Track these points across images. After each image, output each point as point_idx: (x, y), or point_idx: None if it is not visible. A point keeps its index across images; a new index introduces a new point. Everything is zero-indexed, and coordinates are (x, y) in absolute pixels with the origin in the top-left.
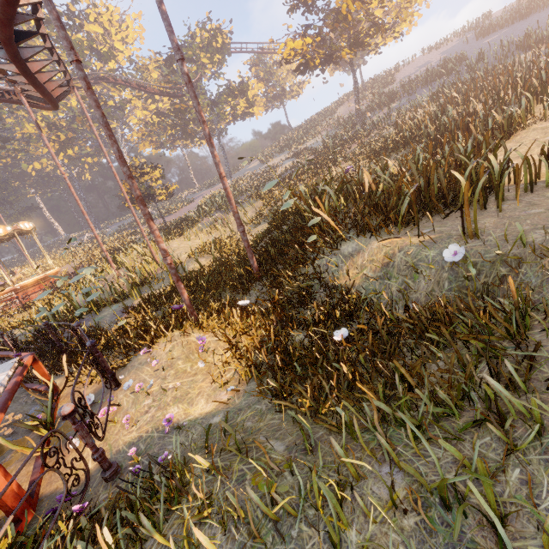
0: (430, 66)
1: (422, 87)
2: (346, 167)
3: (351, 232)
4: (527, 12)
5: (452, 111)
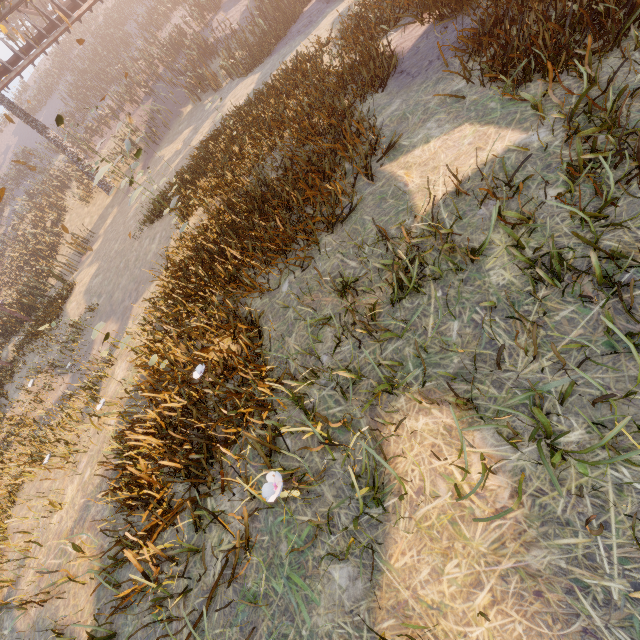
0: (12, 154)
1: (18, 187)
2: (0, 302)
3: (2, 349)
4: (48, 93)
5: (31, 240)
